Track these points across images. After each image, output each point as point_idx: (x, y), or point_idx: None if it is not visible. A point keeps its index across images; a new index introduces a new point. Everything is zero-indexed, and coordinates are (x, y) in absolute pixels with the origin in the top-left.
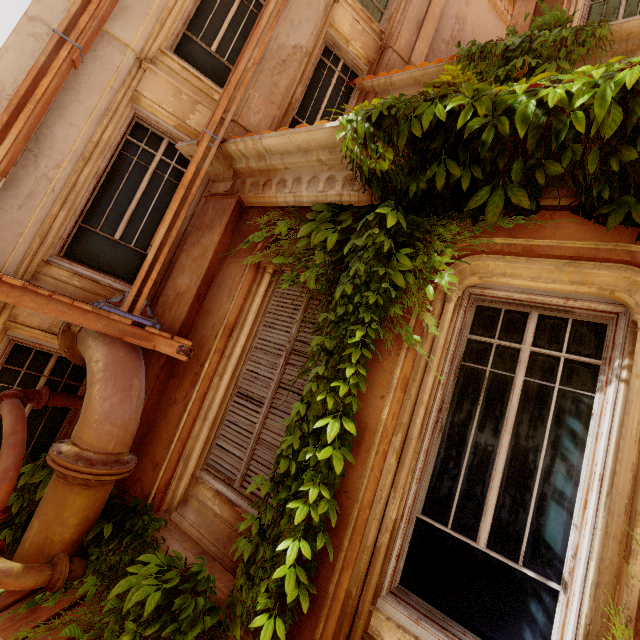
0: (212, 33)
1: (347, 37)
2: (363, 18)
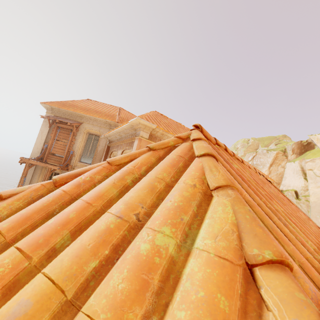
0: None
1: None
2: (83, 166)
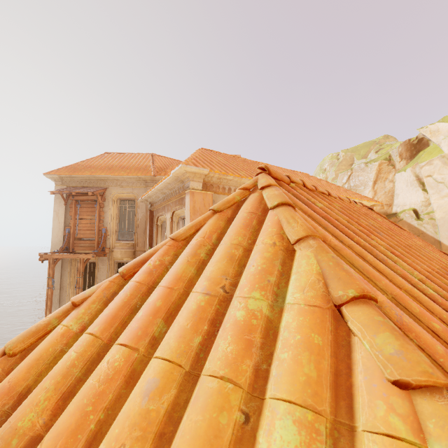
0: (85, 289)
1: (121, 258)
2: (125, 245)
